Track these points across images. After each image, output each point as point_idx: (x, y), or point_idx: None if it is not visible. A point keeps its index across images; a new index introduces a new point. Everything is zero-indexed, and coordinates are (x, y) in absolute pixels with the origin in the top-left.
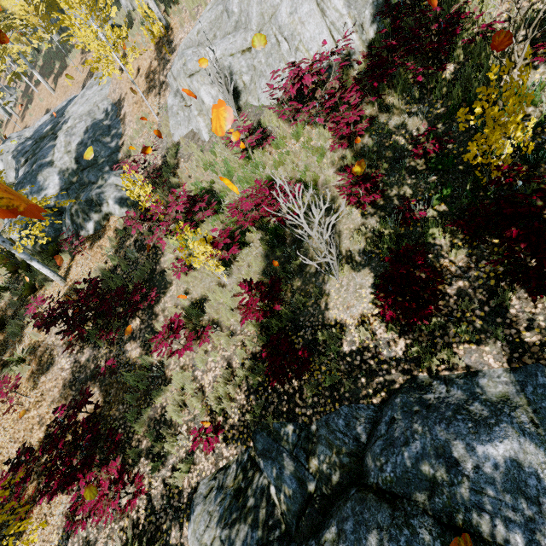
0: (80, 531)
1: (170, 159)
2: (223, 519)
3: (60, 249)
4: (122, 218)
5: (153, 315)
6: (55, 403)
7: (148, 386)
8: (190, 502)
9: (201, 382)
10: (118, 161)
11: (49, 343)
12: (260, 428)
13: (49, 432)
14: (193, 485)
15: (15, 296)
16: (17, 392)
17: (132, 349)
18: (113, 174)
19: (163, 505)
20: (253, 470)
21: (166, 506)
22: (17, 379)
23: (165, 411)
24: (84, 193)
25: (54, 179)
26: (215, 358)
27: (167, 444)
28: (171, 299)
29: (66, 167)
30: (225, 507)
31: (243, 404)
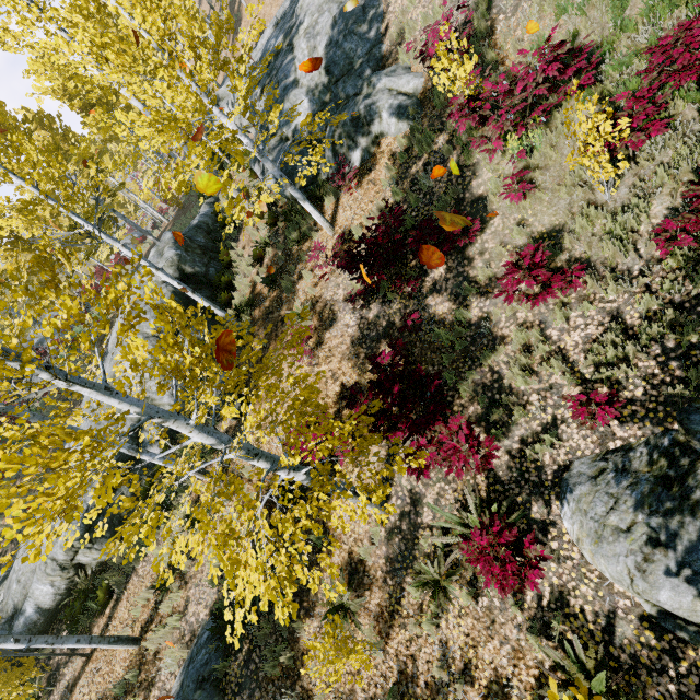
0: (402, 483)
1: (480, 22)
2: (644, 505)
3: (320, 192)
4: (404, 135)
5: (464, 260)
6: (345, 360)
7: (467, 346)
8: (559, 480)
9: (559, 344)
10: (381, 58)
11: (329, 298)
12: (699, 407)
13: (345, 387)
14: (560, 463)
15: (279, 251)
16: (309, 345)
17: (437, 303)
18: (384, 74)
19: (512, 477)
20: (690, 458)
21: (518, 479)
22: (308, 330)
23: (499, 377)
24: (345, 111)
25: (302, 103)
26: (585, 312)
27: (516, 412)
28: (493, 237)
29: (315, 84)
30: (643, 493)
31: (653, 374)
